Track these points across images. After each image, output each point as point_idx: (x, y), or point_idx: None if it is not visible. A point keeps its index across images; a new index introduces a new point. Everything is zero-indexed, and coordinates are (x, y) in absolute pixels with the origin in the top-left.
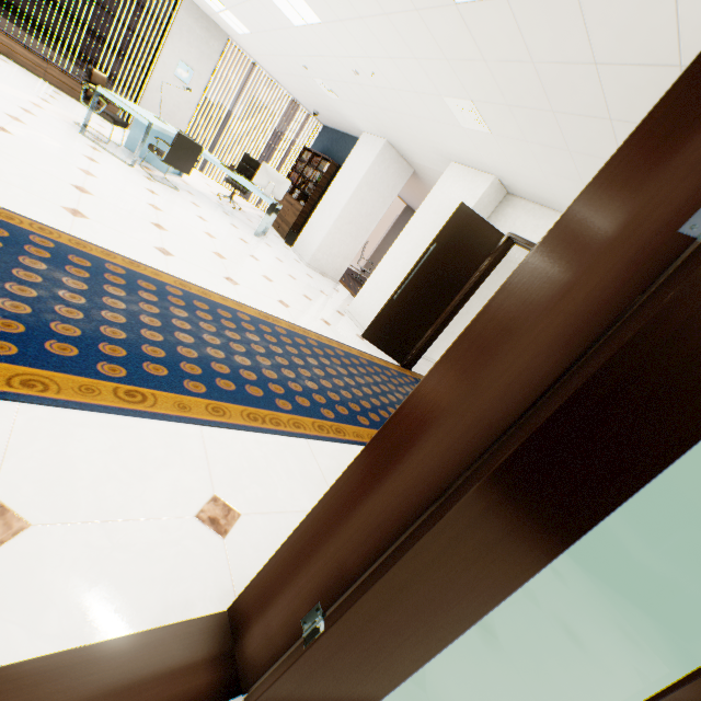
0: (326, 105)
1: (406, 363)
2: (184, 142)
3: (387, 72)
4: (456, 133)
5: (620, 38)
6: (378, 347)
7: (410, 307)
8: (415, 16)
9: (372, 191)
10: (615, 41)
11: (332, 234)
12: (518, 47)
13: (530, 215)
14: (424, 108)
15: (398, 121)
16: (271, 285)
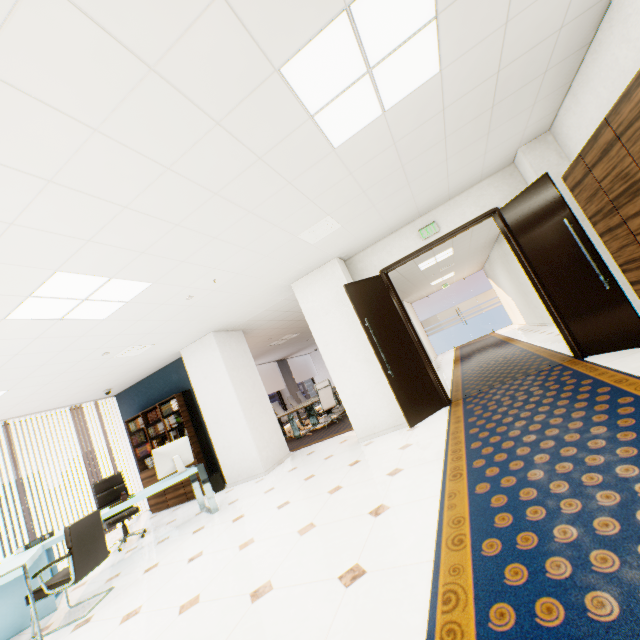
0: (128, 369)
1: (445, 400)
2: (79, 530)
3: (234, 265)
4: (303, 255)
5: (464, 82)
6: (425, 417)
7: (402, 368)
8: (286, 189)
9: (239, 369)
10: (460, 86)
11: (253, 428)
12: (384, 142)
13: (376, 253)
14: (272, 263)
15: (234, 300)
16: (351, 486)
